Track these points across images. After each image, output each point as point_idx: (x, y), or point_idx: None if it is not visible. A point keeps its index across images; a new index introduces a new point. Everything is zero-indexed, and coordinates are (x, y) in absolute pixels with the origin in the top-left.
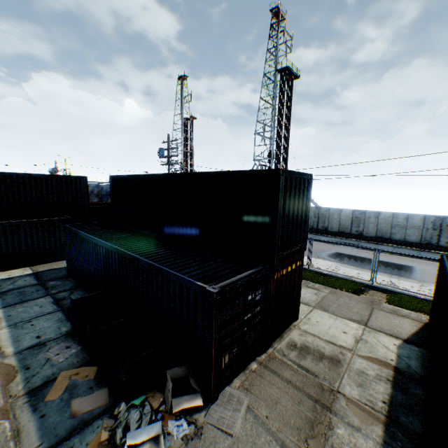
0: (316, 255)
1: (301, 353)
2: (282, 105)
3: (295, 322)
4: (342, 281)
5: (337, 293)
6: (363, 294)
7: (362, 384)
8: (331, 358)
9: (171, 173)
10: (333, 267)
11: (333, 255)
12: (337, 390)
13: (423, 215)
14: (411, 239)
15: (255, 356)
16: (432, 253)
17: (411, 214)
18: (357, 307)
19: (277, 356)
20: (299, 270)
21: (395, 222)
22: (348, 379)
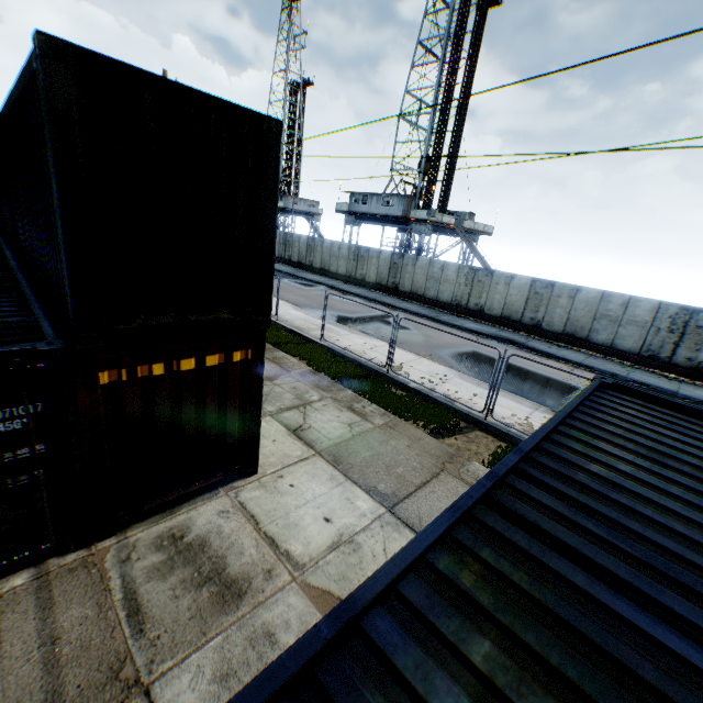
0: (430, 352)
1: (170, 562)
2: (456, 60)
3: (242, 480)
4: (431, 405)
5: (397, 429)
6: (455, 437)
7: (233, 675)
8: (229, 585)
9: (3, 108)
10: (439, 376)
11: (462, 356)
12: (147, 685)
13: (658, 303)
14: (625, 346)
15: (48, 556)
16: (655, 376)
17: (636, 298)
18: (411, 464)
19: (104, 562)
20: (249, 372)
21: (604, 311)
22: (210, 654)
